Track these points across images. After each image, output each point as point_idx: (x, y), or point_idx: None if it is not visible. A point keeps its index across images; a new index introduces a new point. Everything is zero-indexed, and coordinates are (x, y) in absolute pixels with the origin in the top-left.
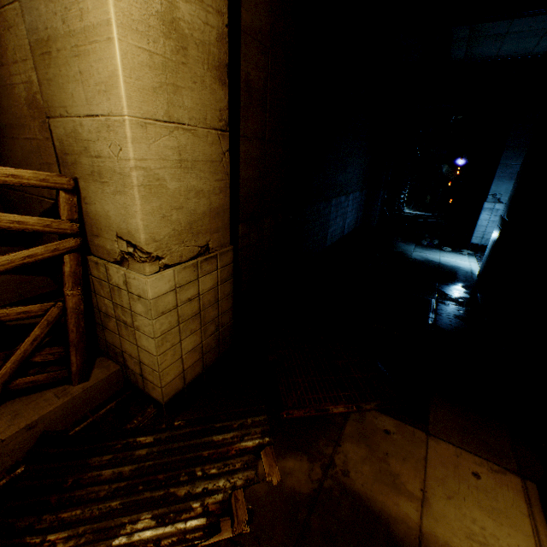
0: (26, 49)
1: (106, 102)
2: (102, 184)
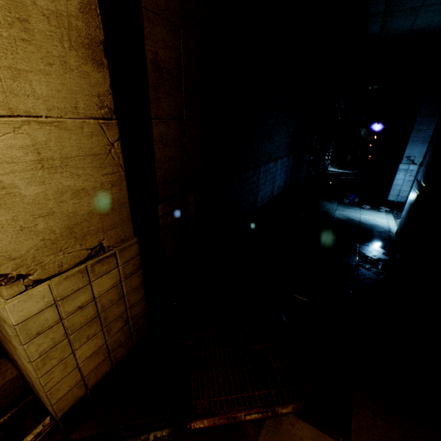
0: None
1: None
2: None
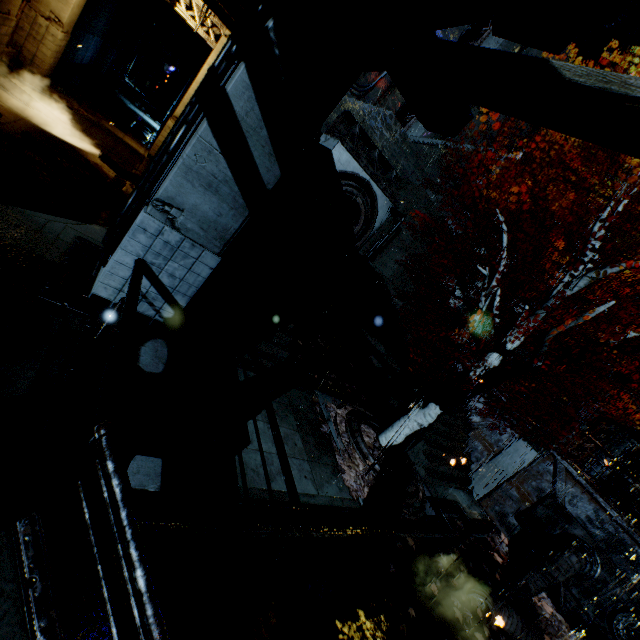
0: None
1: None
2: None
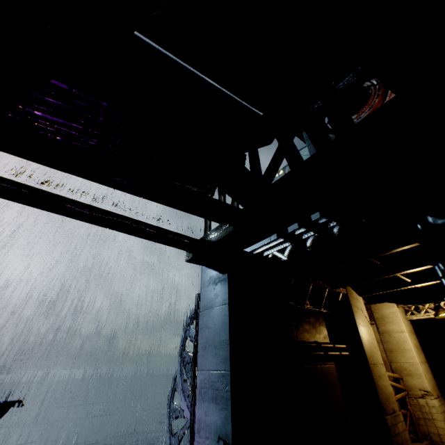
0: (380, 349)
1: (411, 360)
2: (411, 376)
